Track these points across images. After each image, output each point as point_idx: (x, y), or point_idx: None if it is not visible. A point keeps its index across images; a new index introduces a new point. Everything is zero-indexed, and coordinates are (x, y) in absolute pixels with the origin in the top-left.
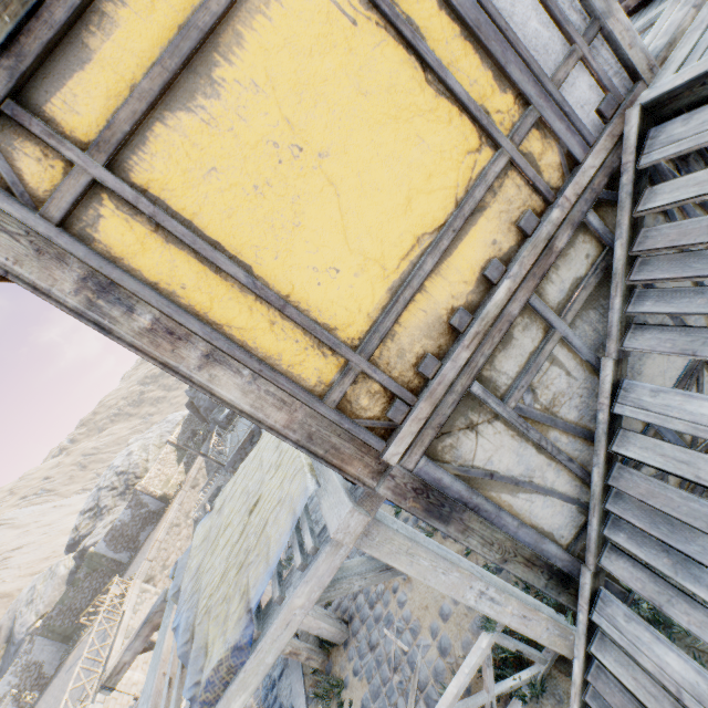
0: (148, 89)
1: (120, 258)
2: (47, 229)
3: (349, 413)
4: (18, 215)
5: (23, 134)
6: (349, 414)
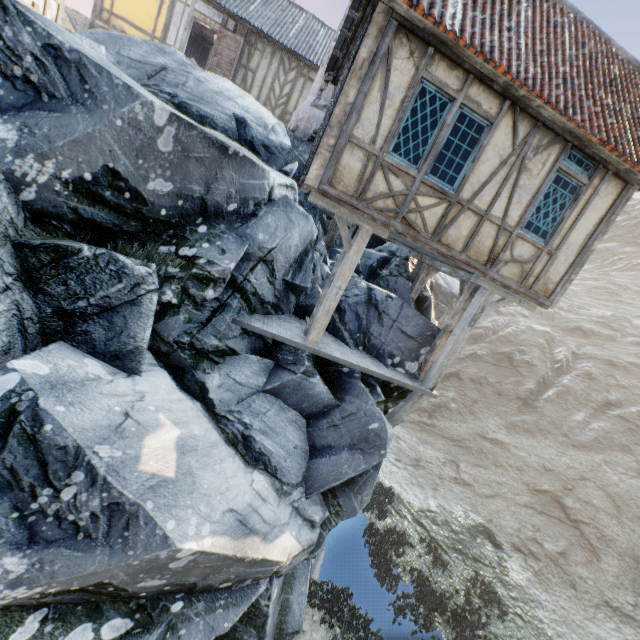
0: None
1: None
2: None
3: (103, 13)
4: None
5: None
6: (102, 13)
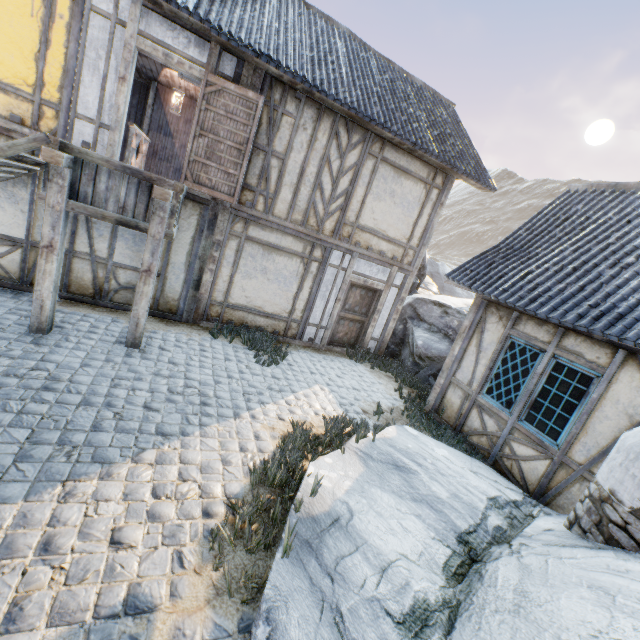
0: None
1: None
2: None
3: None
4: None
5: None
6: None
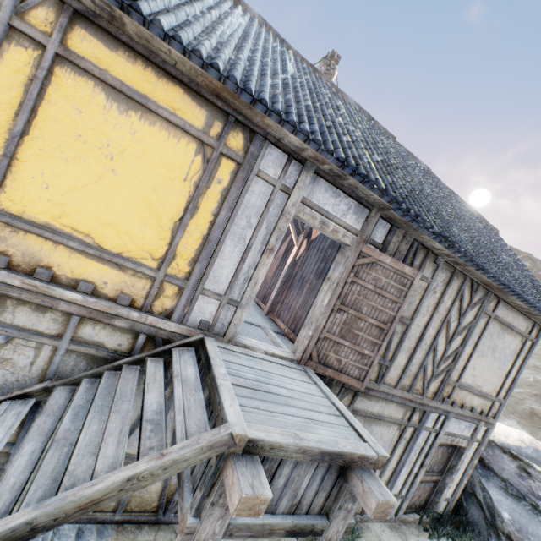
0: (108, 78)
1: (4, 57)
2: (4, 18)
3: None
4: (7, 3)
5: (59, 14)
6: None
